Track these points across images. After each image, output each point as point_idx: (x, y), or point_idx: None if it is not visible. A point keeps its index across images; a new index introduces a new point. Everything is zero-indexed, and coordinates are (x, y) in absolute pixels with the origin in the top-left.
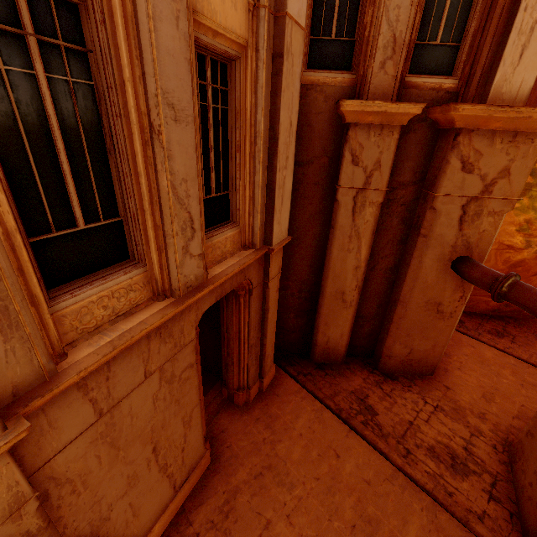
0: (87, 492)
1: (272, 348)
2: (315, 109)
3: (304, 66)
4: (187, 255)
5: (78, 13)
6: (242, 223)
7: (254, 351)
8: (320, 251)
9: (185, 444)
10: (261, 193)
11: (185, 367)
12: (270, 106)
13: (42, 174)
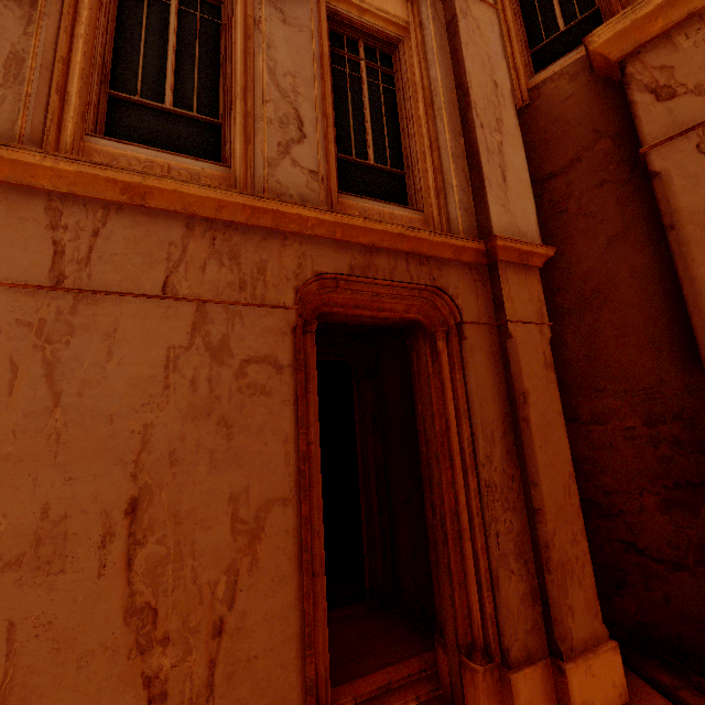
0: None
1: (578, 554)
2: (559, 98)
3: (529, 75)
4: (287, 158)
5: None
6: (430, 212)
7: (504, 518)
8: (666, 303)
9: (227, 610)
10: (454, 162)
11: (258, 355)
12: (453, 71)
13: (148, 59)
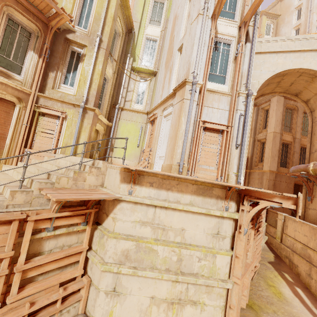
0: (275, 190)
1: None
2: None
3: None
4: None
5: (288, 145)
6: None
7: None
8: None
9: None
10: None
11: (290, 187)
12: None
13: (281, 156)
